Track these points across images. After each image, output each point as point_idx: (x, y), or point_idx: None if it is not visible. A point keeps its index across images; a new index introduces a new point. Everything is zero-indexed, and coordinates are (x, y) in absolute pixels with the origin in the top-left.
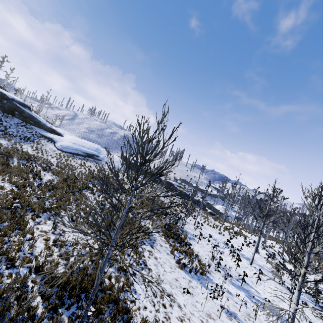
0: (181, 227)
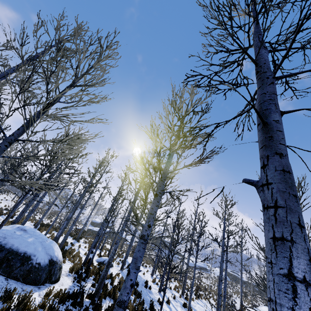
0: (256, 302)
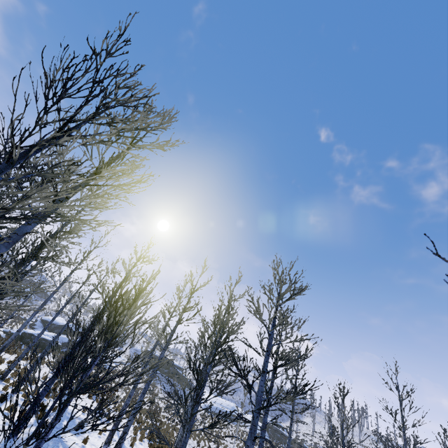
0: None
